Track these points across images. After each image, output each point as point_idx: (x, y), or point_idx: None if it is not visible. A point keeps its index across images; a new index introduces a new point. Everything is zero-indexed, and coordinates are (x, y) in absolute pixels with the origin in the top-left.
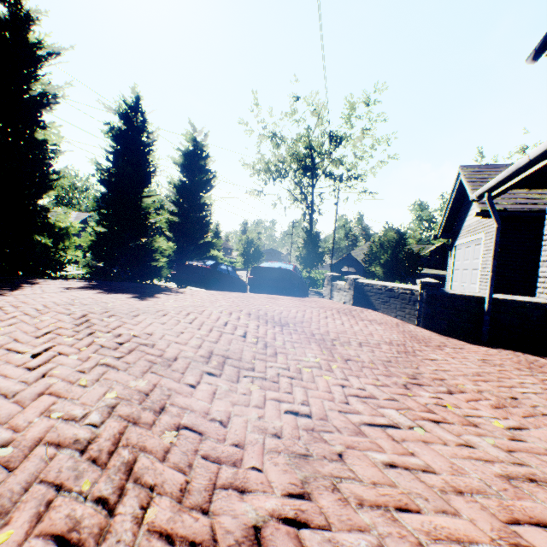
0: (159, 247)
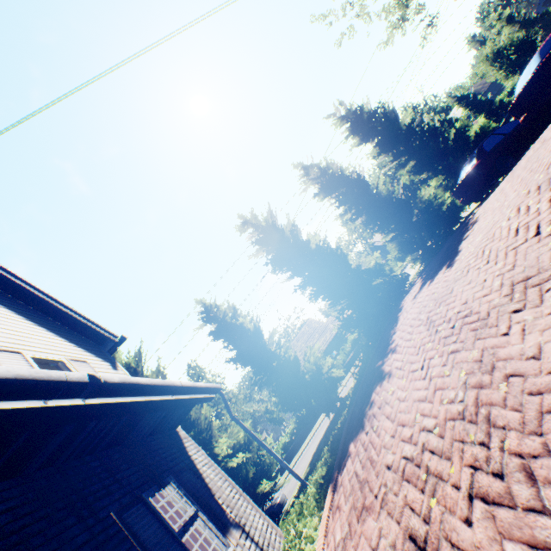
0: (428, 198)
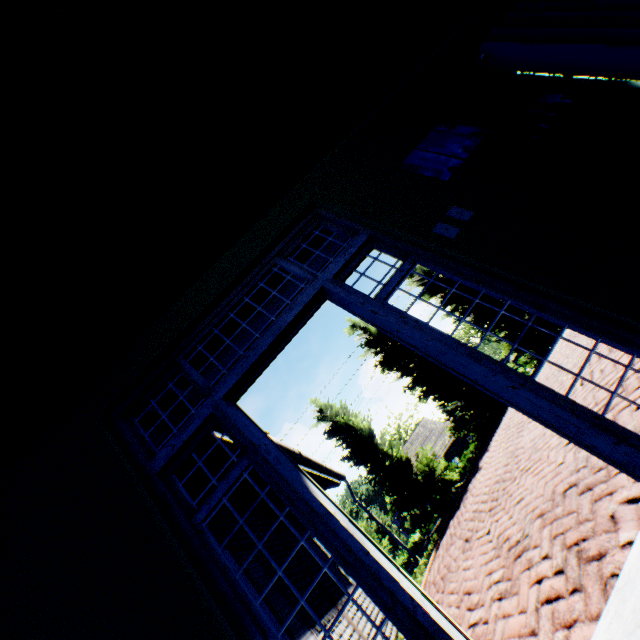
0: None
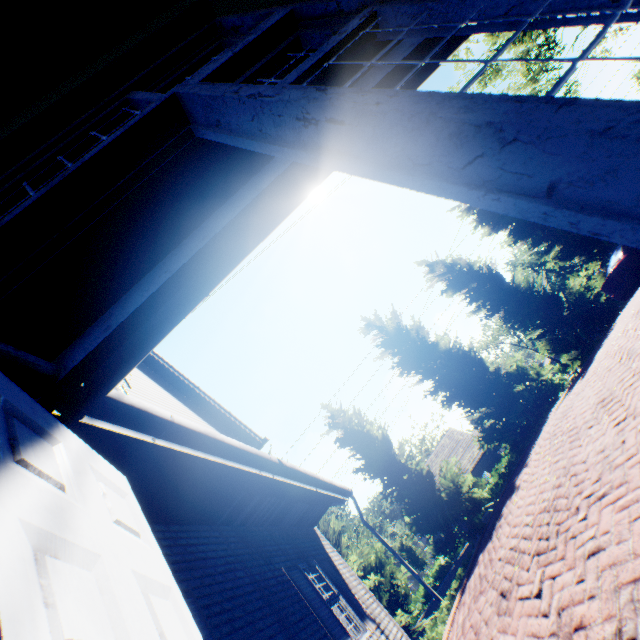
0: (578, 289)
